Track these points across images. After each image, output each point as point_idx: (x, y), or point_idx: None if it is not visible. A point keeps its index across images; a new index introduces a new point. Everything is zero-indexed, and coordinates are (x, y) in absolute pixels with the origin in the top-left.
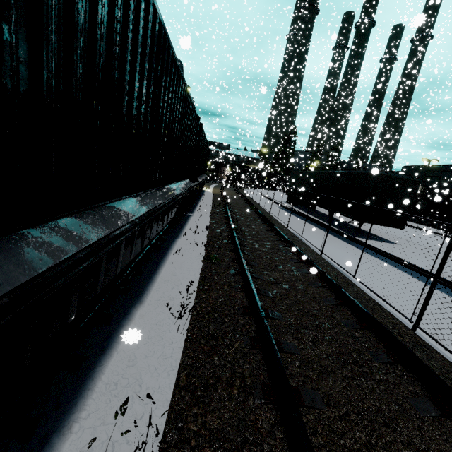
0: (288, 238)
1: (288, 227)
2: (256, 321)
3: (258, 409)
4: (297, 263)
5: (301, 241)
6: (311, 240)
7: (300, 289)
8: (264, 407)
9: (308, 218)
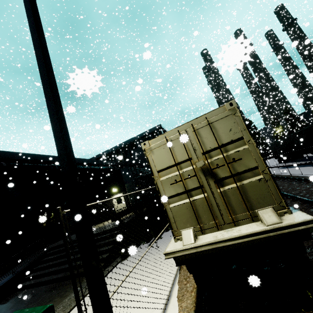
0: (294, 177)
1: (291, 174)
2: (299, 200)
3: (311, 209)
4: (306, 184)
5: (304, 176)
6: (309, 173)
7: (312, 189)
8: (312, 208)
9: (302, 164)
